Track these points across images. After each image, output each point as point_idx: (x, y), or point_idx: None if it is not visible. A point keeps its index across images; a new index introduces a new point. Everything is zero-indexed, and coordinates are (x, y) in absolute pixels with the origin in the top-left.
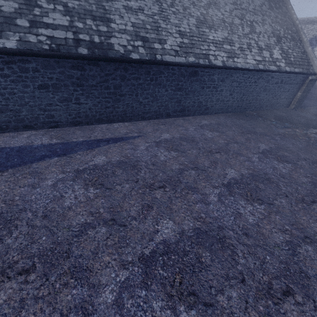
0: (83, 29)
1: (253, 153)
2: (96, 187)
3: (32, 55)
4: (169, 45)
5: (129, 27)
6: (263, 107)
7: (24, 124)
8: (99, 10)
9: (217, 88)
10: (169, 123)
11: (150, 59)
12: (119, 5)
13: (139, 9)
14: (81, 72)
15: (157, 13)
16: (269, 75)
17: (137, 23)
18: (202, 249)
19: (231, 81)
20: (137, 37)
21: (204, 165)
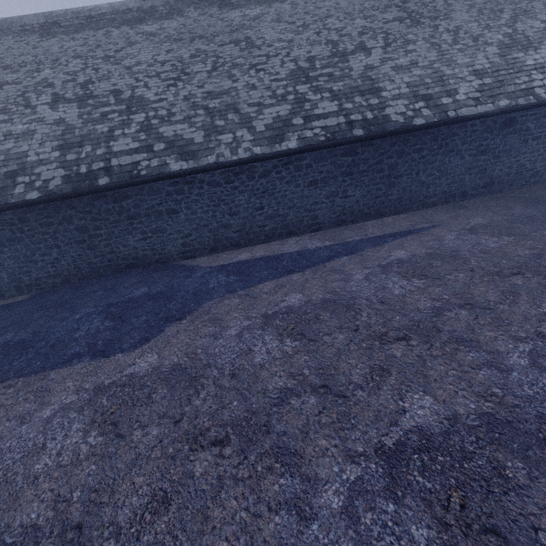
0: (353, 109)
1: None
2: (419, 278)
3: (310, 151)
4: (462, 94)
5: (404, 90)
6: None
7: (288, 230)
8: (365, 83)
9: None
10: (470, 205)
11: (440, 120)
12: (386, 68)
13: (411, 64)
14: (353, 158)
15: (436, 59)
16: None
17: (413, 81)
18: None
19: None
20: (417, 98)
21: None
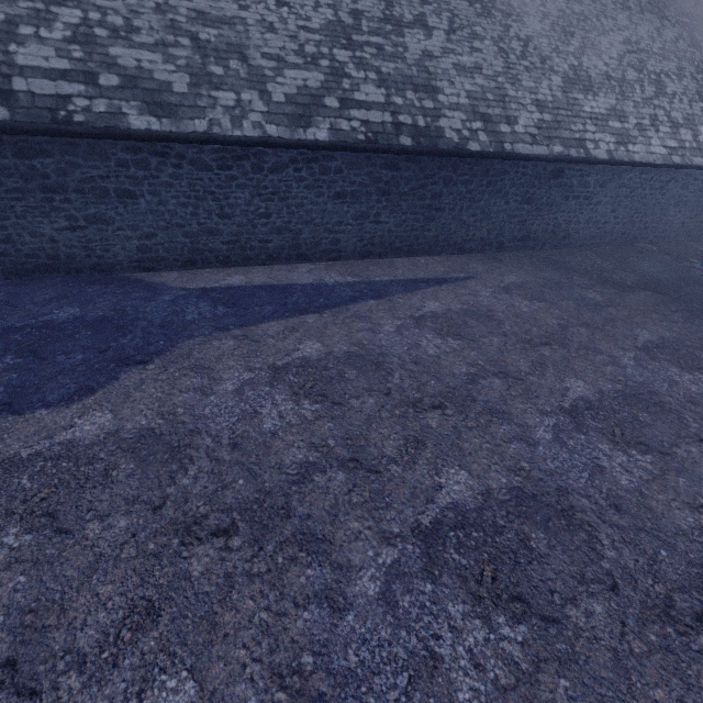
0: (404, 108)
1: (672, 311)
2: (455, 338)
3: (344, 150)
4: (521, 126)
5: (463, 100)
6: (671, 236)
7: (299, 253)
8: (421, 75)
9: (590, 199)
10: (506, 259)
11: (495, 151)
12: (447, 63)
13: (475, 68)
14: (394, 173)
15: (502, 71)
16: (689, 174)
17: (474, 92)
18: (636, 410)
19: (617, 187)
20: (475, 115)
21: (595, 322)
